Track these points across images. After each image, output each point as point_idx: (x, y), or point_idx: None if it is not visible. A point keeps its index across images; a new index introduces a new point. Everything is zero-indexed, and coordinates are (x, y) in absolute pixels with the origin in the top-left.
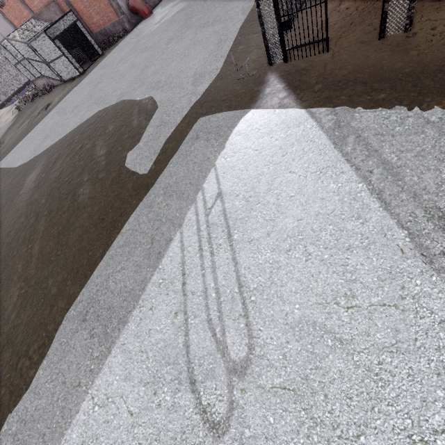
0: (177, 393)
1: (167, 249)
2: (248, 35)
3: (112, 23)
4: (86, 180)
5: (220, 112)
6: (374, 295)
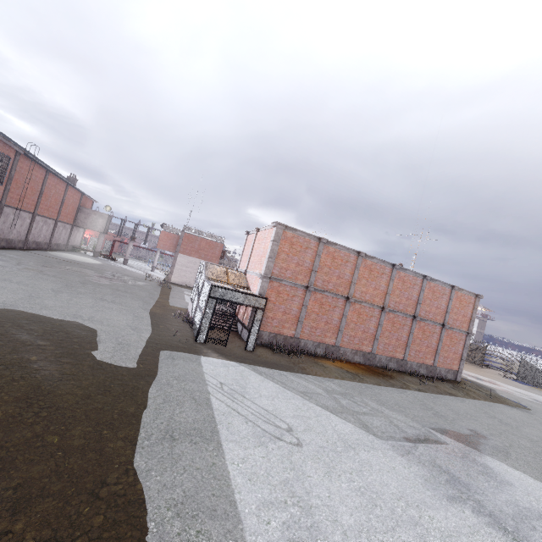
0: (276, 443)
1: (211, 402)
2: (162, 322)
3: None
4: (37, 359)
5: (177, 351)
6: (305, 407)
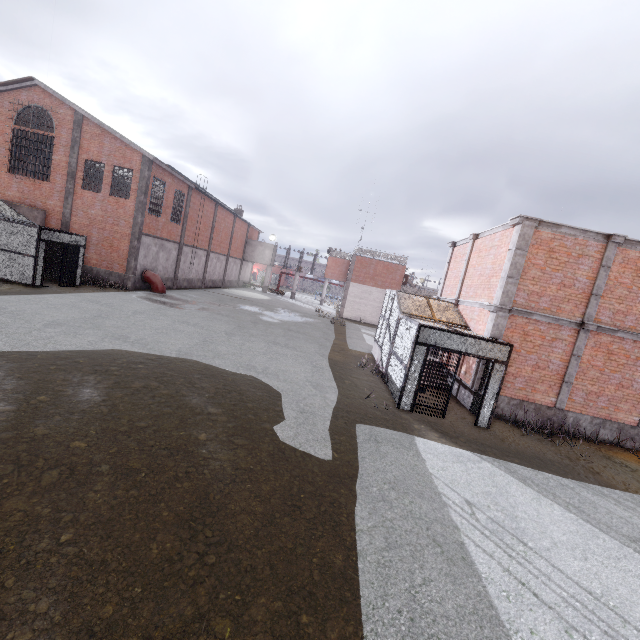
0: None
1: (470, 554)
2: (347, 376)
3: (111, 271)
4: (206, 438)
5: (378, 426)
6: None
